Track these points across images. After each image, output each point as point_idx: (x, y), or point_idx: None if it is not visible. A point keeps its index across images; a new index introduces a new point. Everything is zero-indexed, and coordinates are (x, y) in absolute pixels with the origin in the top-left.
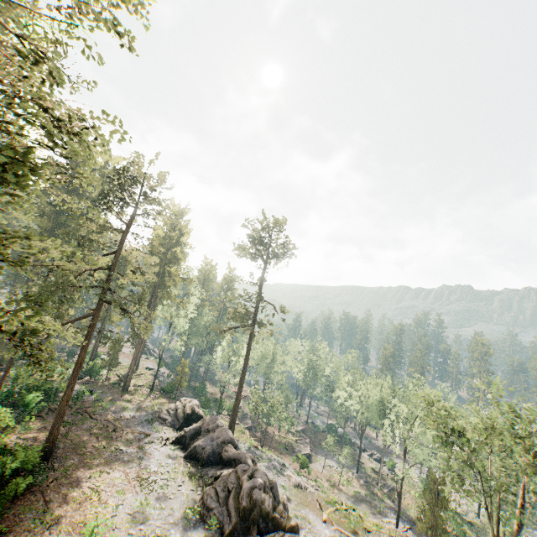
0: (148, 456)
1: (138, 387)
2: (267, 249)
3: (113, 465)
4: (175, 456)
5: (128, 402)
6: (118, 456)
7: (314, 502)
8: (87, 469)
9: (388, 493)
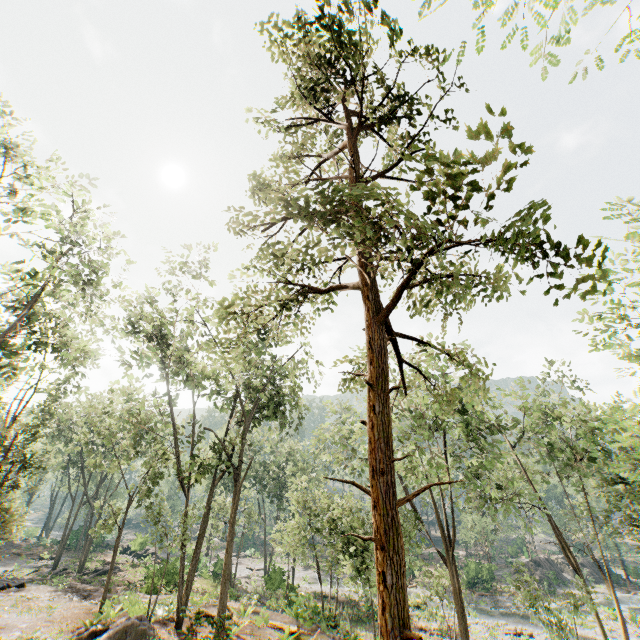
0: None
1: None
2: None
3: None
4: None
5: None
6: None
7: None
8: None
9: (91, 579)
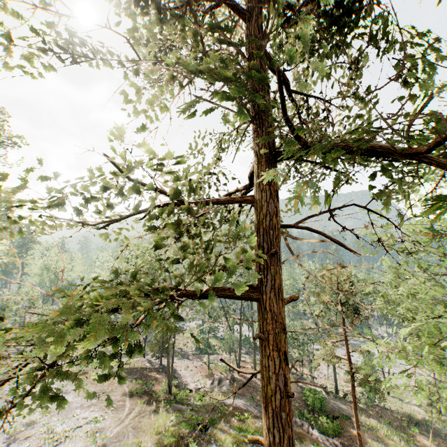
0: None
1: None
2: None
3: None
4: None
5: None
6: None
7: None
8: None
9: None
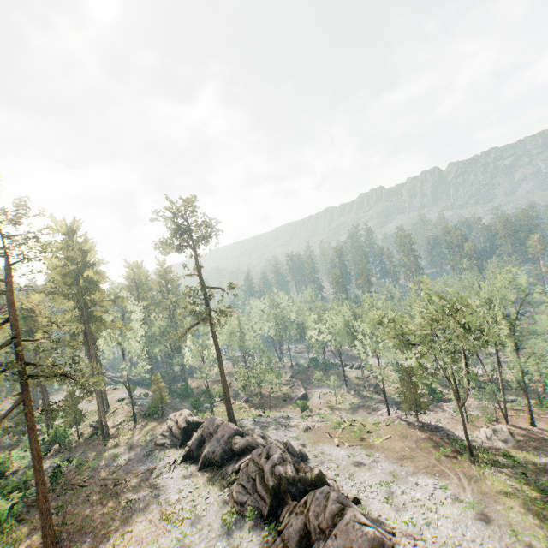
0: (164, 490)
1: (118, 425)
2: (191, 235)
3: (132, 520)
4: (190, 474)
5: (116, 447)
6: (133, 508)
7: (324, 434)
8: (106, 541)
9: (374, 390)
